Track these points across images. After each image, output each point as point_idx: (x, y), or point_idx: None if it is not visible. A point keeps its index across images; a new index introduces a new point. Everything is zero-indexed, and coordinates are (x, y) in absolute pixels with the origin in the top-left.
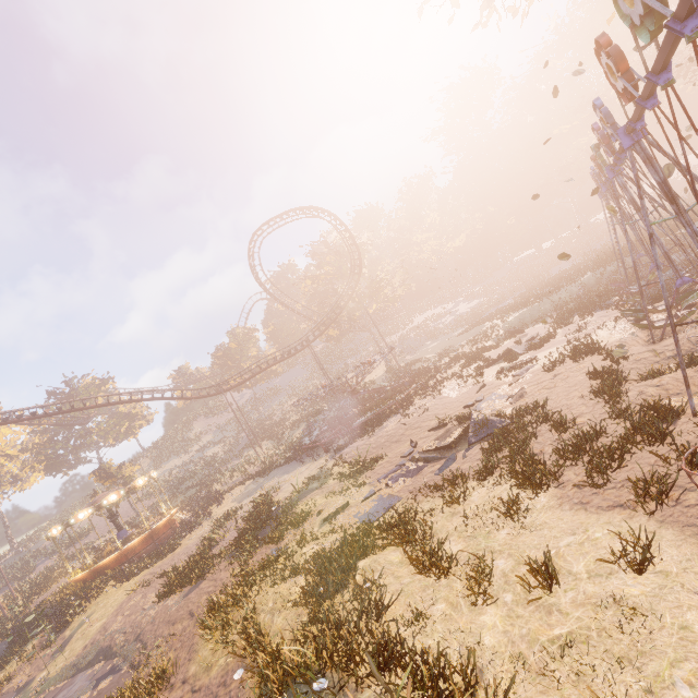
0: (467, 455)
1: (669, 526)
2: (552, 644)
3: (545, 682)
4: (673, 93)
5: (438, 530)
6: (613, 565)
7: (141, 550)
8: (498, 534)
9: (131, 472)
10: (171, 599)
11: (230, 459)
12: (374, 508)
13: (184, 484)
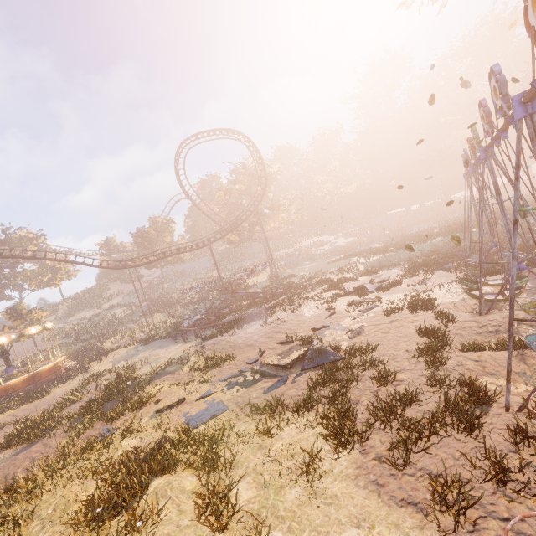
0: (296, 380)
1: None
2: None
3: None
4: None
5: (241, 462)
6: None
7: (21, 388)
8: (289, 493)
9: (40, 317)
10: (4, 453)
11: (128, 322)
12: (202, 412)
13: (85, 335)
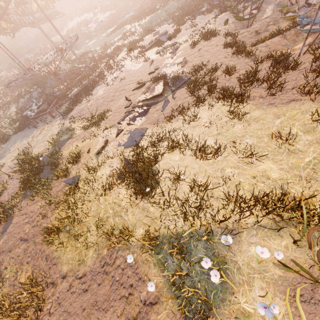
0: (175, 97)
1: None
2: (308, 165)
3: None
4: None
5: (191, 137)
6: (312, 125)
7: None
8: (234, 129)
9: None
10: None
11: None
12: (130, 138)
13: None
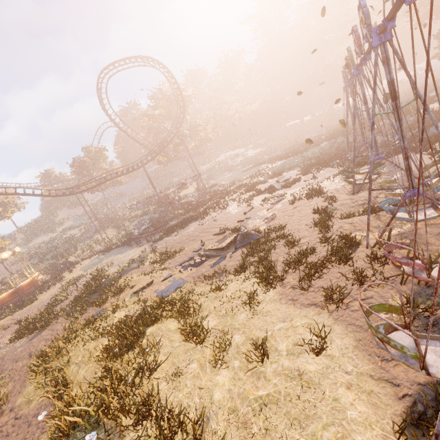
0: (233, 256)
1: (339, 323)
2: (256, 401)
3: (246, 431)
4: (398, 27)
5: (204, 308)
6: (303, 347)
7: (8, 301)
8: (240, 316)
9: (4, 245)
10: (20, 342)
11: (84, 239)
12: (168, 287)
13: (49, 254)
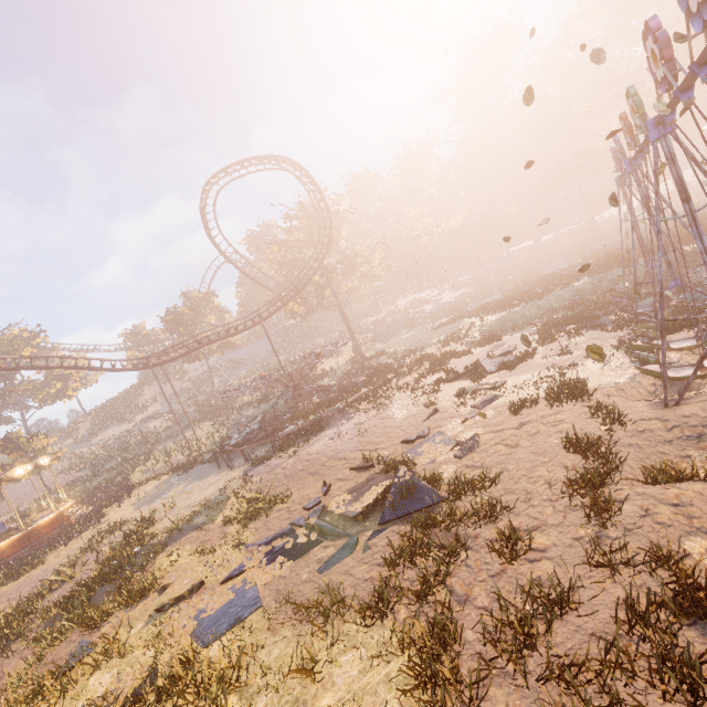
0: (371, 545)
1: None
2: None
3: None
4: None
5: None
6: None
7: (11, 554)
8: None
9: (45, 444)
10: None
11: (166, 439)
12: (223, 610)
13: (111, 462)
